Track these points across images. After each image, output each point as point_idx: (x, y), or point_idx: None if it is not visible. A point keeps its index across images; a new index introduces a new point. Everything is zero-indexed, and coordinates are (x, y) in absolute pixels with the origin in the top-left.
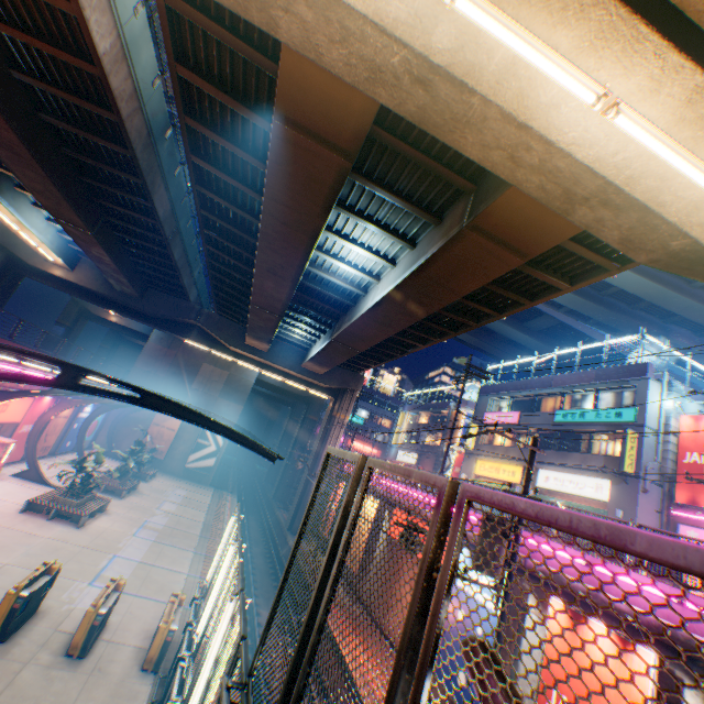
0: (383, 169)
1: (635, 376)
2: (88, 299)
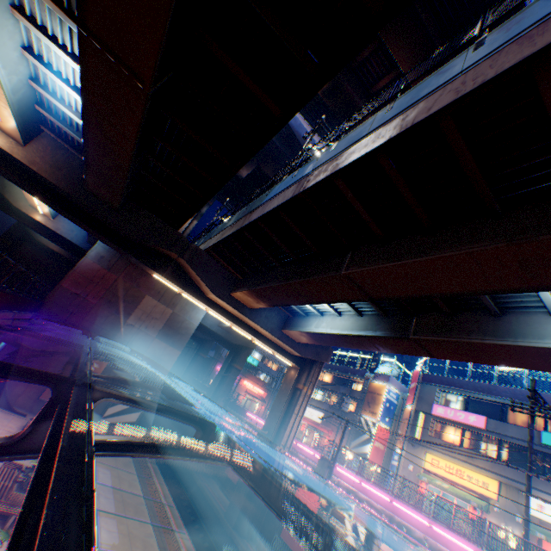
0: None
1: None
2: (32, 190)
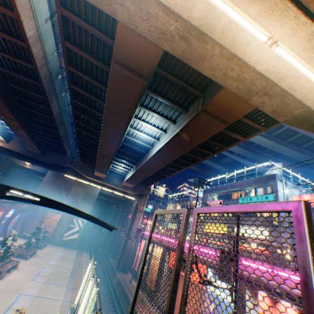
0: (161, 88)
1: (271, 180)
2: (15, 156)
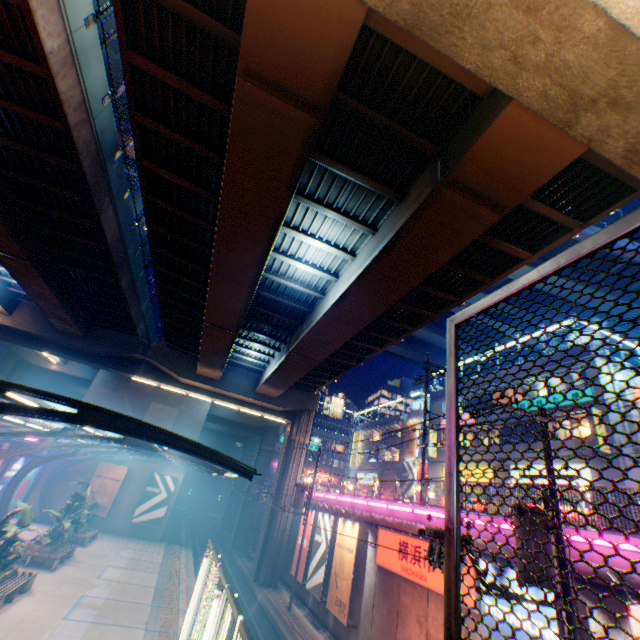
0: (344, 148)
1: (580, 357)
2: (26, 343)
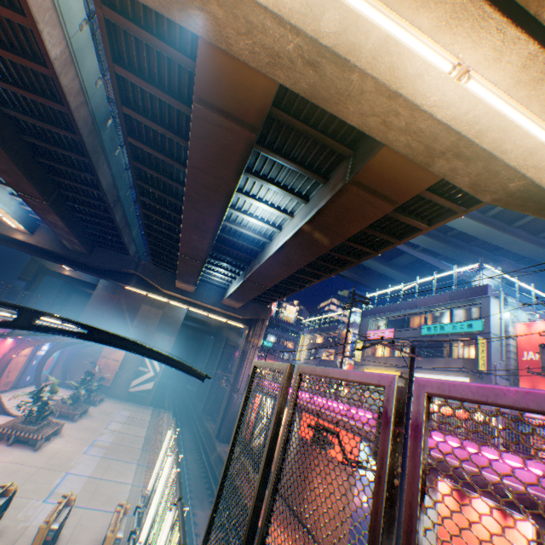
0: (281, 142)
1: (479, 295)
2: (45, 257)
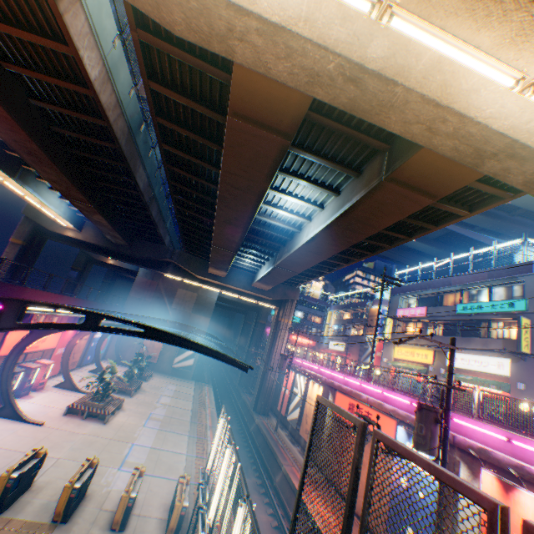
0: (311, 140)
1: (522, 273)
2: (93, 251)
